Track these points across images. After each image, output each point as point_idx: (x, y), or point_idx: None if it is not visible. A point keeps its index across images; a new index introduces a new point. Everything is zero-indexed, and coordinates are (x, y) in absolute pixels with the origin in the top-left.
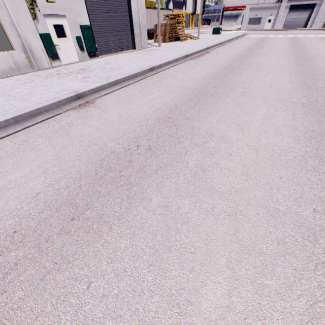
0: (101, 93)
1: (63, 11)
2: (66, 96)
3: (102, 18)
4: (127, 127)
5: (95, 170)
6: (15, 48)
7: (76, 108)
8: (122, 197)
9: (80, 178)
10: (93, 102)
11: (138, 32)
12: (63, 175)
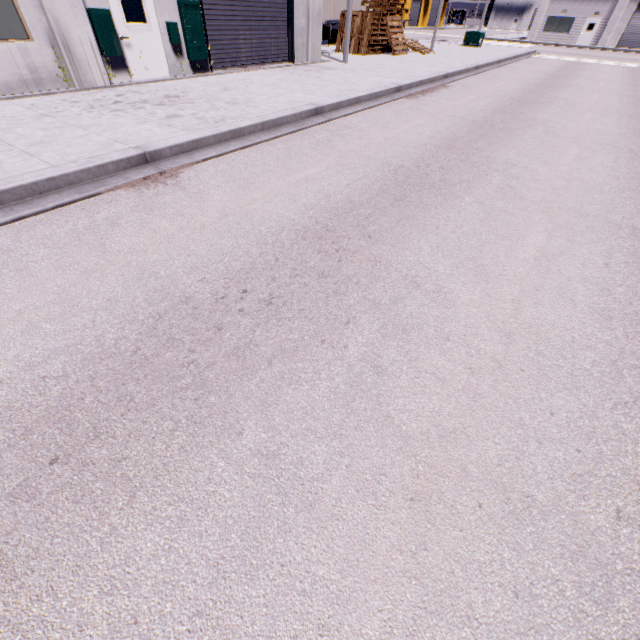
0: (197, 155)
1: None
2: (118, 156)
3: None
4: (232, 242)
5: (137, 340)
6: (33, 36)
7: (136, 184)
8: (179, 419)
9: (99, 357)
10: (176, 174)
11: (303, 25)
12: (63, 345)
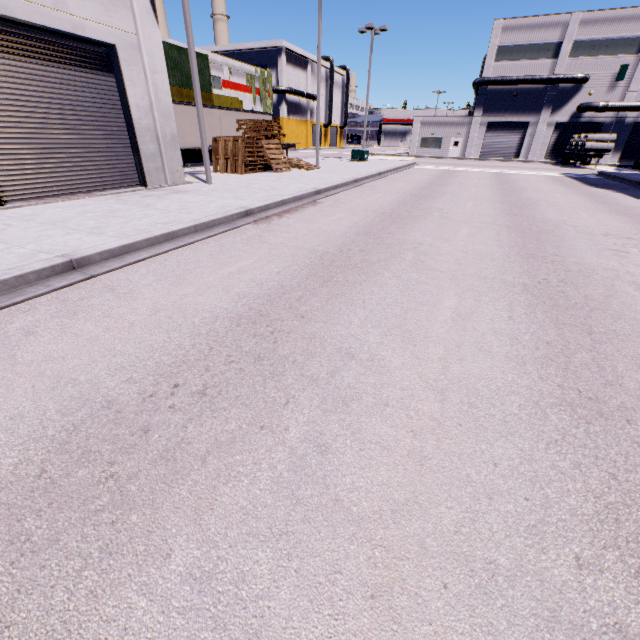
0: None
1: None
2: None
3: (23, 114)
4: None
5: None
6: None
7: None
8: None
9: None
10: None
11: (154, 150)
12: None
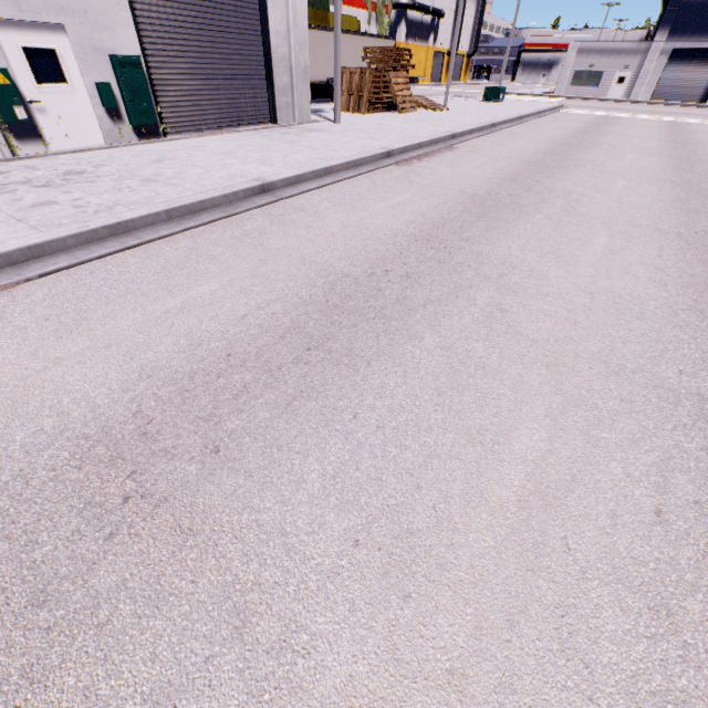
0: (33, 267)
1: (56, 14)
2: None
3: (183, 42)
4: None
5: None
6: None
7: None
8: None
9: None
10: None
11: (286, 83)
12: None
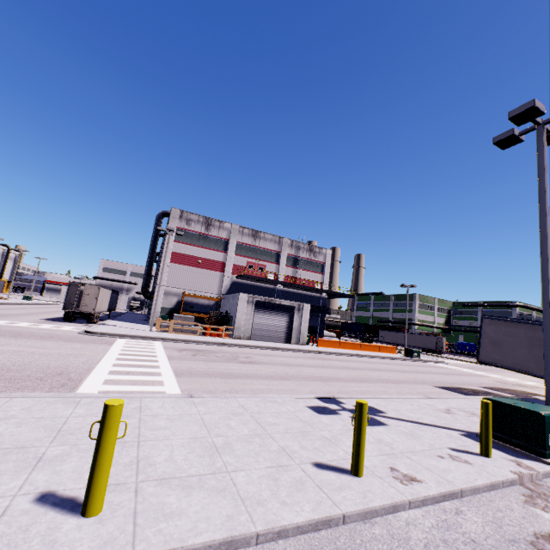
0: None
1: None
2: None
3: None
4: None
5: None
6: None
7: None
8: None
9: None
10: None
11: None
12: None
